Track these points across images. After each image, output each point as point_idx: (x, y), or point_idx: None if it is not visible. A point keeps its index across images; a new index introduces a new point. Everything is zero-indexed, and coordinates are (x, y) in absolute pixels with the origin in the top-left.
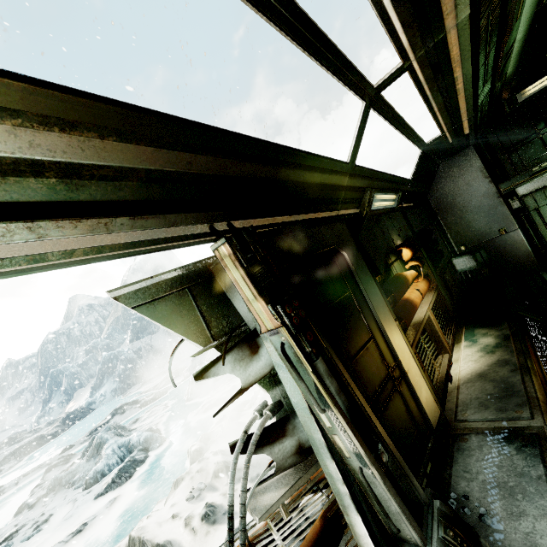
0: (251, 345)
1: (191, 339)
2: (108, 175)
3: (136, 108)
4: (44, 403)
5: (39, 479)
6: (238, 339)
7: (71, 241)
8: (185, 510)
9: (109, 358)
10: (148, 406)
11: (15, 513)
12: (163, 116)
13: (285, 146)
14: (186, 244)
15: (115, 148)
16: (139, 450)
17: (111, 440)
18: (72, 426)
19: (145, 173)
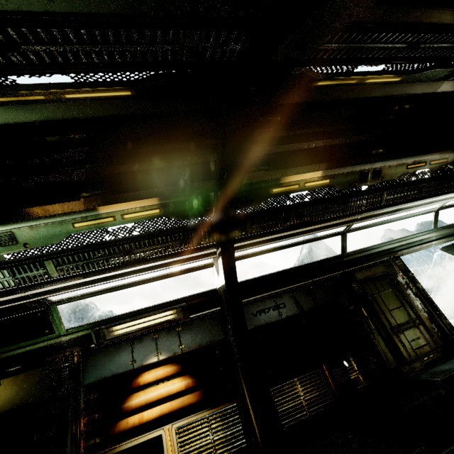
0: None
1: None
2: None
3: None
4: None
5: None
6: None
7: (451, 239)
8: None
9: None
10: None
11: None
12: None
13: None
14: None
15: None
16: None
17: None
18: None
19: None
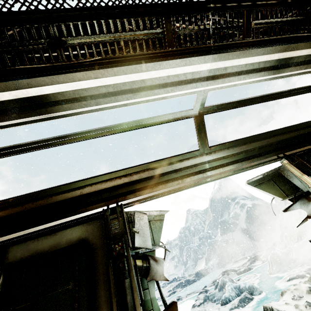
0: (307, 198)
1: (277, 196)
2: (252, 150)
3: (255, 135)
4: (185, 264)
5: (195, 298)
6: (299, 197)
7: (247, 165)
8: (293, 303)
9: (211, 243)
10: (242, 274)
11: (192, 307)
12: (260, 134)
13: (299, 123)
14: (270, 162)
15: (252, 144)
16: (247, 293)
17: (228, 282)
18: (200, 278)
19: (258, 147)
